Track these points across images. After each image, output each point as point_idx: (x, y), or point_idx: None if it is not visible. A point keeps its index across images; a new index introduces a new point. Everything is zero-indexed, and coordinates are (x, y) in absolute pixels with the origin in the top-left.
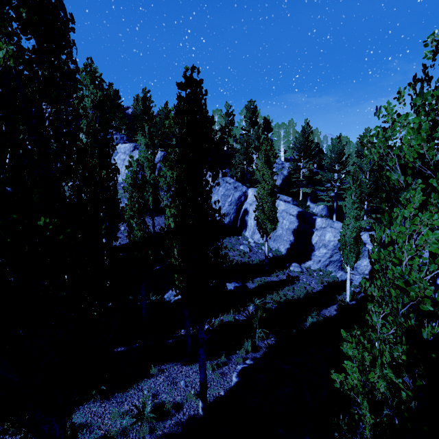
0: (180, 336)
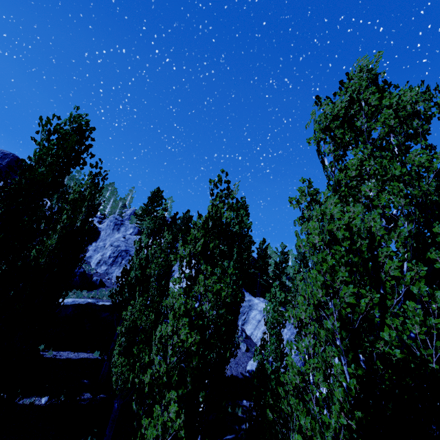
0: None
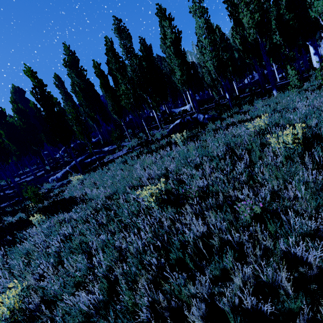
0: None
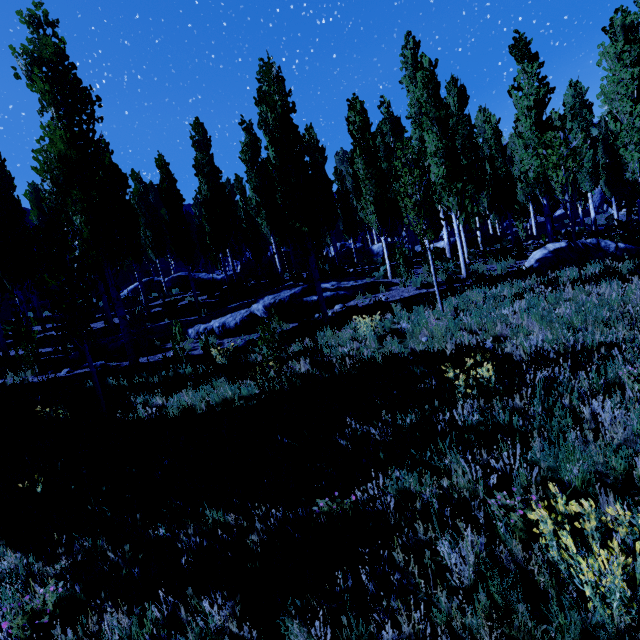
0: None
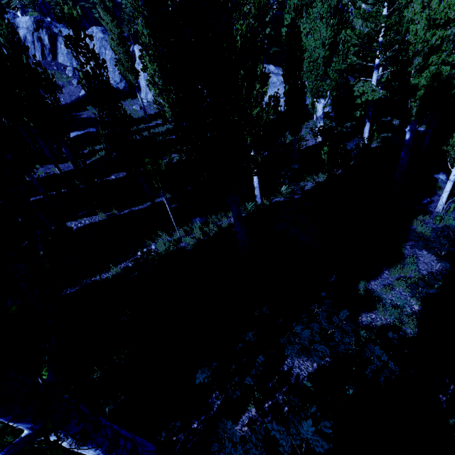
0: (62, 157)
